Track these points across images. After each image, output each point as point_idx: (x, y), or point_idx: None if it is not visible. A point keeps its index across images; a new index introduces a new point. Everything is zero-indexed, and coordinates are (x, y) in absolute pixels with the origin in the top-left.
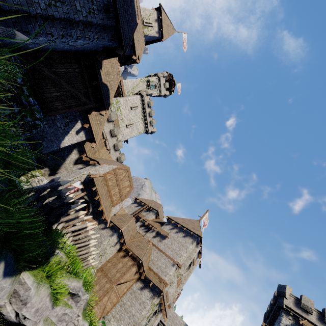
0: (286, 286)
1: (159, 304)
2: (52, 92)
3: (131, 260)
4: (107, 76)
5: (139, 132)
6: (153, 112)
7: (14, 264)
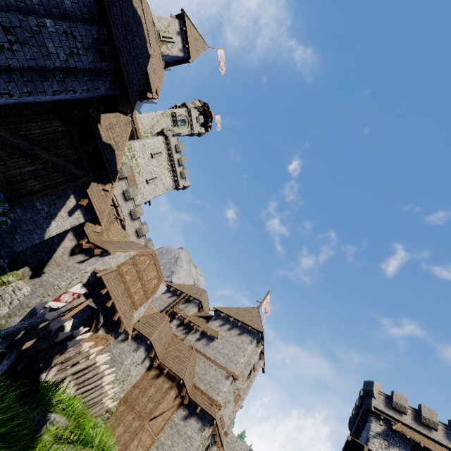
0: (373, 382)
1: (211, 435)
2: (22, 167)
3: (167, 381)
4: (109, 131)
5: (166, 189)
6: (184, 159)
7: None
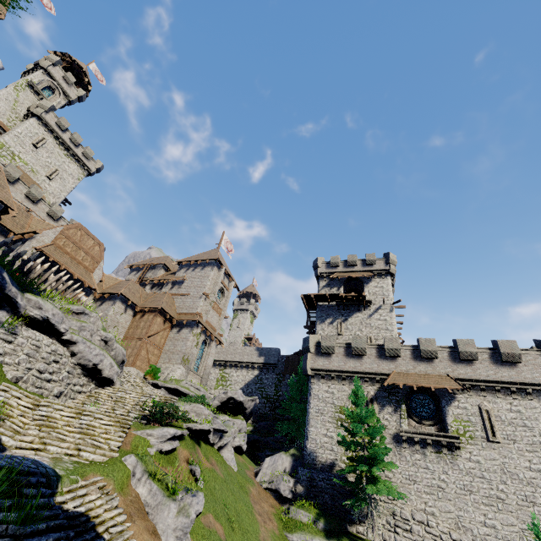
0: (317, 258)
1: (205, 335)
2: None
3: (151, 314)
4: None
5: (78, 179)
6: (77, 136)
7: (14, 282)
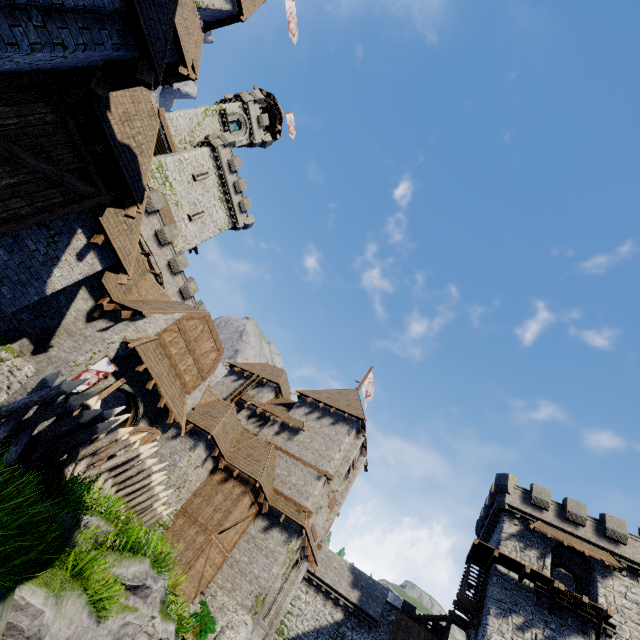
0: (508, 475)
1: (301, 549)
2: None
3: (239, 485)
4: (126, 124)
5: (220, 229)
6: (243, 182)
7: None
